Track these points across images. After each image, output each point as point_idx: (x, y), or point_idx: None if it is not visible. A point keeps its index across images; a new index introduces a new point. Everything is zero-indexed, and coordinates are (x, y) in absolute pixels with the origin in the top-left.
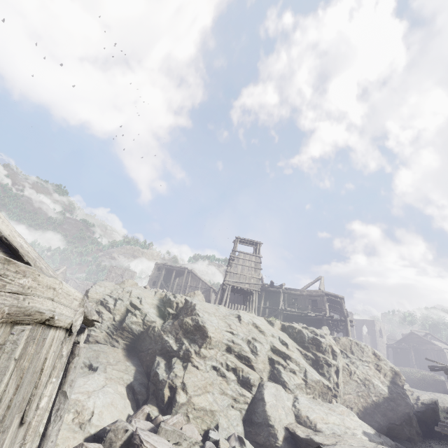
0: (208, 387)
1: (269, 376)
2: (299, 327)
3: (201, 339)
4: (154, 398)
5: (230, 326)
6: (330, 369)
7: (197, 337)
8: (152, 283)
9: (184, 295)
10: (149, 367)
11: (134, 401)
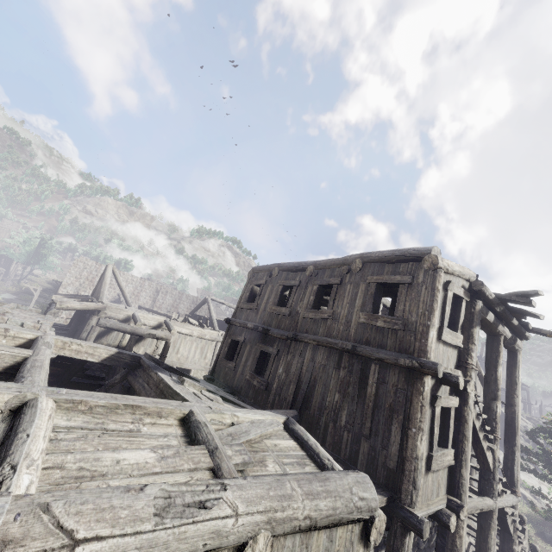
0: None
1: None
2: None
3: None
4: None
5: None
6: None
7: None
8: None
9: None
10: None
11: None
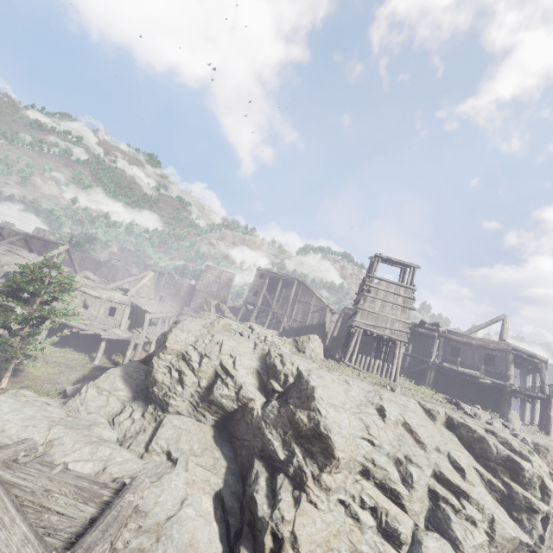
0: (331, 540)
1: (427, 518)
2: (480, 431)
3: (323, 457)
4: (250, 534)
5: (368, 430)
6: (535, 517)
7: (315, 450)
8: (253, 293)
9: (294, 339)
10: (245, 467)
11: (223, 522)
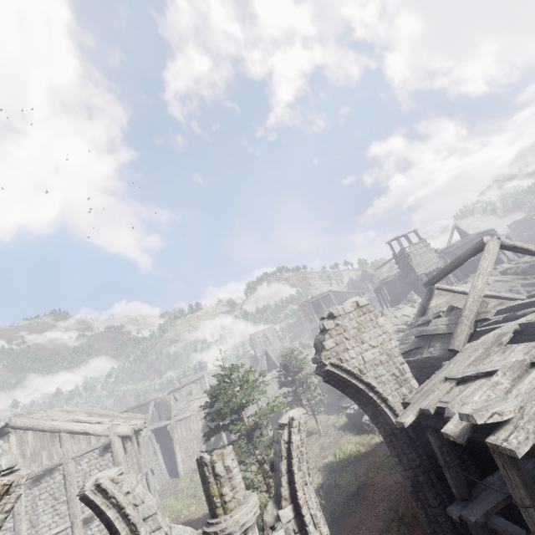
0: None
1: None
2: (514, 266)
3: None
4: None
5: (491, 290)
6: None
7: None
8: (309, 321)
9: (406, 300)
10: None
11: None
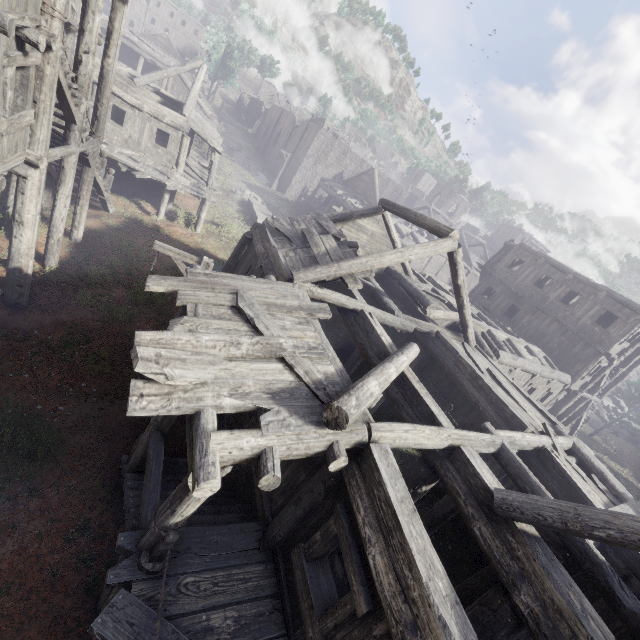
0: None
1: None
2: None
3: None
4: None
5: None
6: None
7: None
8: None
9: None
10: None
11: None
